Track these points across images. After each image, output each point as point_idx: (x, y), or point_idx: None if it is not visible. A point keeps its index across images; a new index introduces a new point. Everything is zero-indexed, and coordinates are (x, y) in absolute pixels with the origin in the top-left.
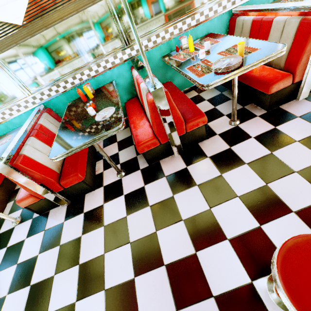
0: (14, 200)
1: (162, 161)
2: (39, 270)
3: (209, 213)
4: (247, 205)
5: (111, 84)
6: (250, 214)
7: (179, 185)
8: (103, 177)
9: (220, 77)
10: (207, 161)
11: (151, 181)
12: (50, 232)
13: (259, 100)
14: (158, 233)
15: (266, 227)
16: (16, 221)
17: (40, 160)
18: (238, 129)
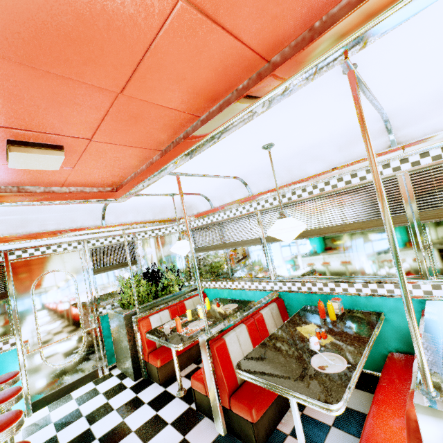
0: (198, 365)
1: None
2: None
3: None
4: None
5: (372, 315)
6: None
7: None
8: None
9: None
10: None
11: None
12: None
13: None
14: None
15: None
16: (181, 392)
17: (233, 354)
18: None
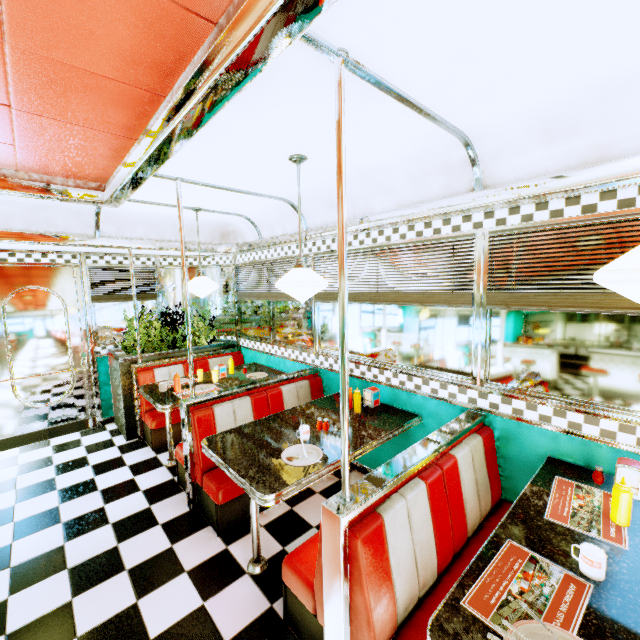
0: None
1: None
2: (84, 540)
3: None
4: None
5: (405, 416)
6: None
7: None
8: (249, 533)
9: None
10: None
11: None
12: (145, 516)
13: None
14: None
15: None
16: (170, 462)
17: (221, 428)
18: None
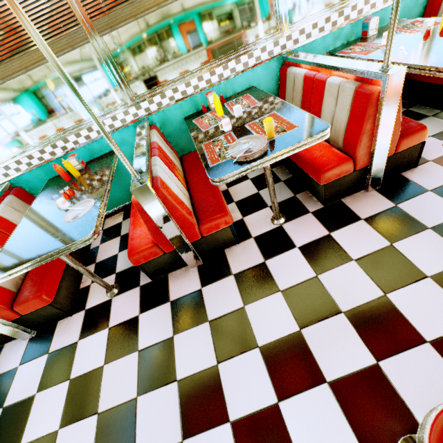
0: None
1: (171, 275)
2: None
3: (215, 372)
4: (268, 363)
5: (109, 155)
6: (268, 379)
7: (184, 319)
8: (88, 293)
9: (235, 168)
10: (230, 280)
11: (149, 308)
12: None
13: (313, 189)
14: (139, 400)
15: (286, 406)
16: None
17: None
18: (281, 231)
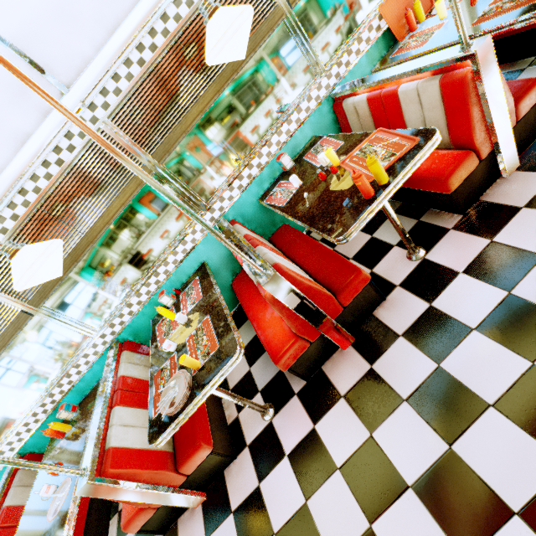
0: None
1: (180, 522)
2: None
3: None
4: None
5: (95, 390)
6: None
7: None
8: None
9: (166, 426)
10: (230, 523)
11: None
12: None
13: None
14: None
15: None
16: None
17: None
18: (272, 431)
